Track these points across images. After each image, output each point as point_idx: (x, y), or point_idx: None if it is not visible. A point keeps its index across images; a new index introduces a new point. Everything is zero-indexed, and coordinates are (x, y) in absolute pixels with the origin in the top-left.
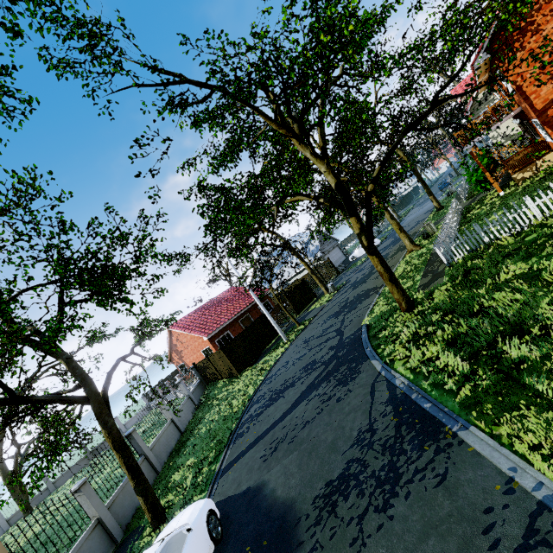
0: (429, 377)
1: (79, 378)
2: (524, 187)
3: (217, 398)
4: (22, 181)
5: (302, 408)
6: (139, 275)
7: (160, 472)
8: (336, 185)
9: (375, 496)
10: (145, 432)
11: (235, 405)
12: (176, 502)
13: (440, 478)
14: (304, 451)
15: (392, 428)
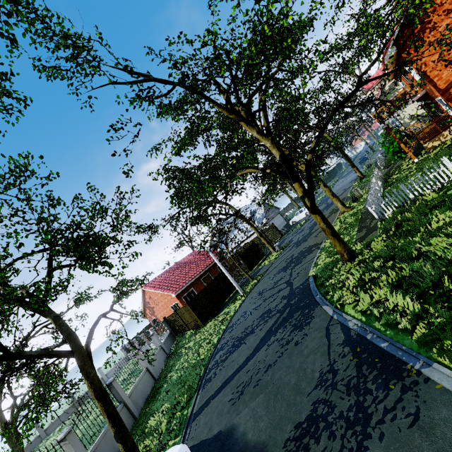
0: (381, 318)
1: (64, 334)
2: (436, 153)
3: (185, 347)
4: (18, 165)
5: (263, 352)
6: (116, 241)
7: (137, 417)
8: (280, 156)
9: (347, 438)
10: (124, 380)
11: (202, 353)
12: (153, 447)
13: (412, 417)
14: (270, 393)
15: (353, 368)
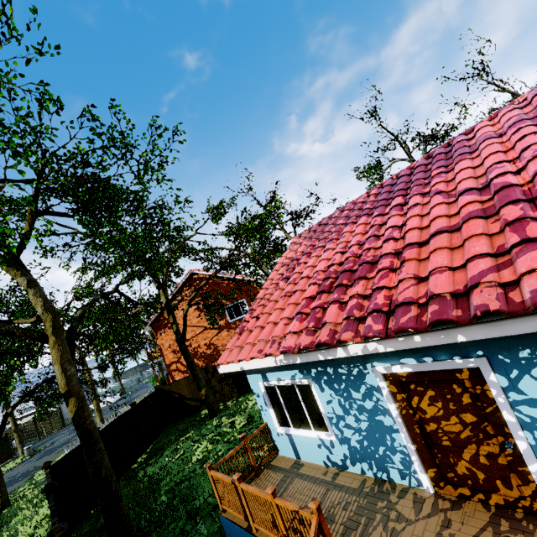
0: None
1: None
2: None
3: None
4: None
5: None
6: None
7: None
8: None
9: None
10: None
11: None
12: None
13: None
14: None
15: None
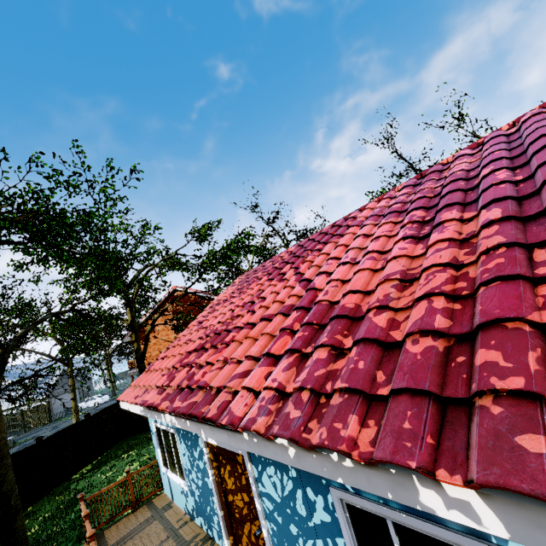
0: None
1: None
2: None
3: None
4: None
5: None
6: None
7: None
8: None
9: None
10: None
11: None
12: None
13: None
14: None
15: None
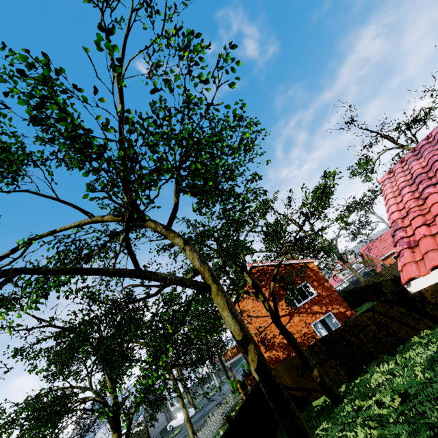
0: None
1: None
2: None
3: None
4: None
5: None
6: None
7: None
8: (113, 404)
9: None
10: None
11: None
12: None
13: None
14: None
15: None
